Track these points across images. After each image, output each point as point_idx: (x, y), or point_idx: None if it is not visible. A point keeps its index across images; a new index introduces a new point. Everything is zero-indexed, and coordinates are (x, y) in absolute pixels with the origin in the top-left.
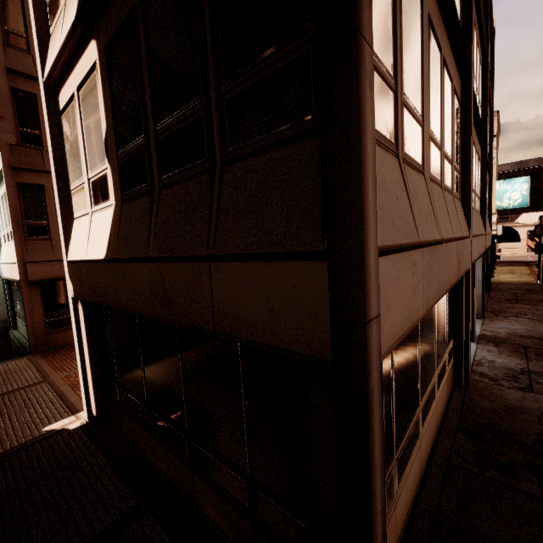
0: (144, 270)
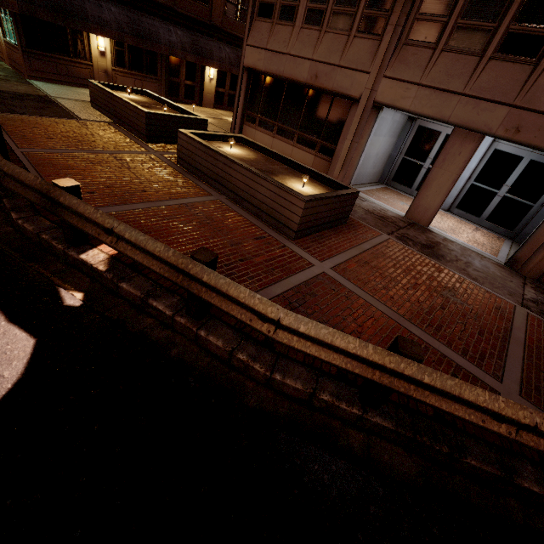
0: None
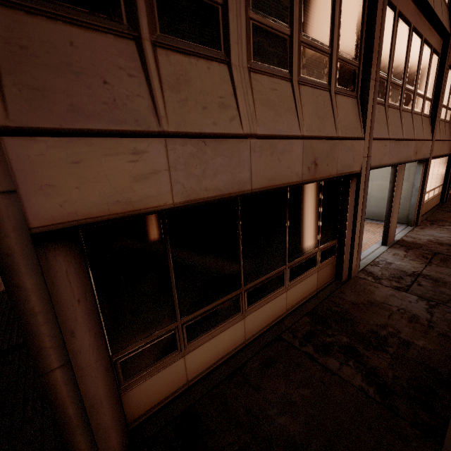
0: None
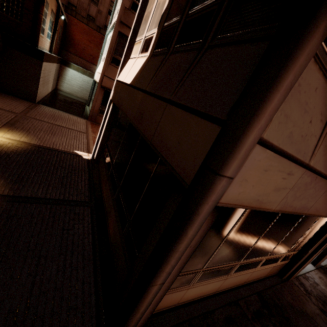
0: (140, 96)
